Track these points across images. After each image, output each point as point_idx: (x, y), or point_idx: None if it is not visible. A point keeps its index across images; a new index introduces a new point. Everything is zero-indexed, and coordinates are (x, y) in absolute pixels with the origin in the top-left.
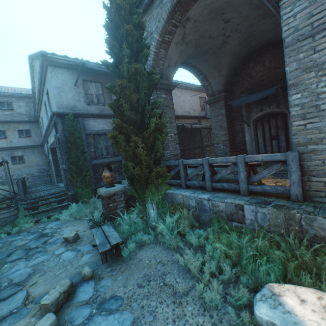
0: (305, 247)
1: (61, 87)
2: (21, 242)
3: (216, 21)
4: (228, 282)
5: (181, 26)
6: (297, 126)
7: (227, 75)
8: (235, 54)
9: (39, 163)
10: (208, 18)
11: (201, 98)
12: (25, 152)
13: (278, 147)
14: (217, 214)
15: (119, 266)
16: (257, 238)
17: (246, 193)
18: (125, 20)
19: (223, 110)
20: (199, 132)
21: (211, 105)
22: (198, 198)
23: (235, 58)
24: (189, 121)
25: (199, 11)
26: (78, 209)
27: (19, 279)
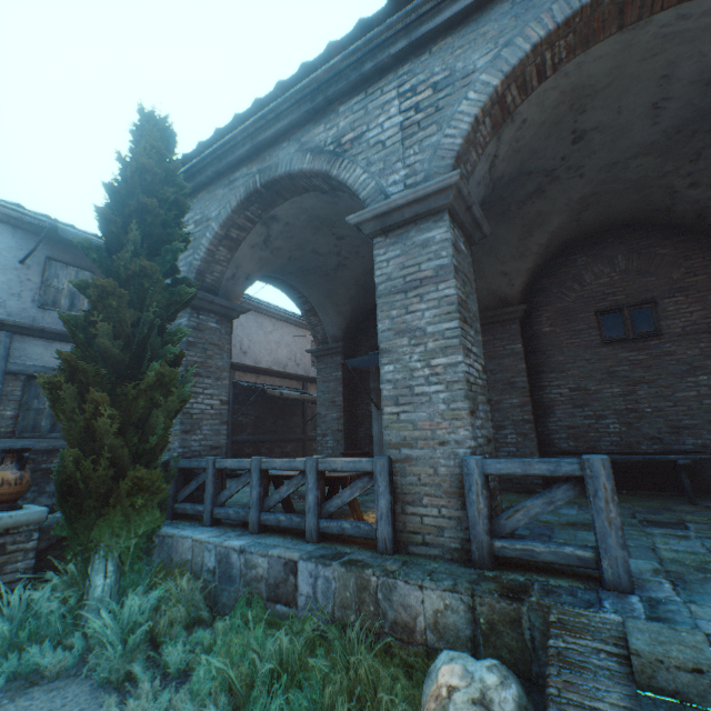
0: (379, 650)
1: None
2: None
3: (324, 232)
4: None
5: (263, 223)
6: (389, 413)
7: (350, 314)
8: (361, 286)
9: None
10: (309, 225)
11: None
12: None
13: None
14: (251, 586)
15: None
16: (299, 636)
17: (314, 537)
18: (153, 188)
19: (340, 373)
20: (302, 408)
21: (321, 359)
22: (224, 547)
23: (362, 291)
24: (284, 383)
25: (294, 213)
26: None
27: None
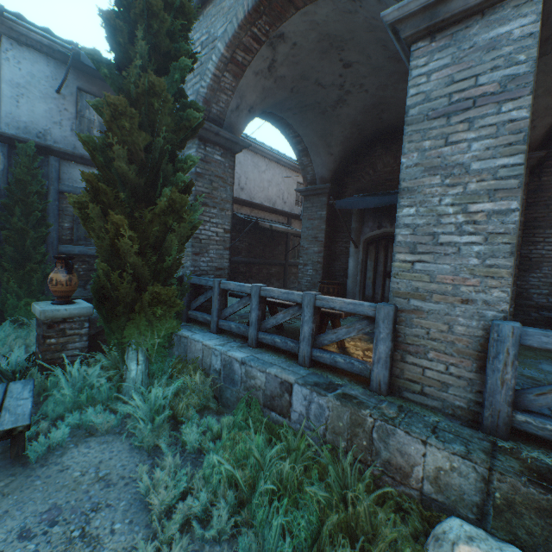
0: (370, 482)
1: (24, 87)
2: None
3: (331, 58)
4: (215, 541)
5: (269, 44)
6: (401, 261)
7: (340, 156)
8: (356, 126)
9: None
10: (316, 48)
11: (301, 185)
12: None
13: None
14: (250, 393)
15: (9, 478)
16: (295, 453)
17: (306, 362)
18: None
19: (324, 212)
20: (285, 240)
21: (308, 198)
22: (227, 356)
23: (355, 132)
24: (272, 217)
25: (303, 30)
26: None
27: None
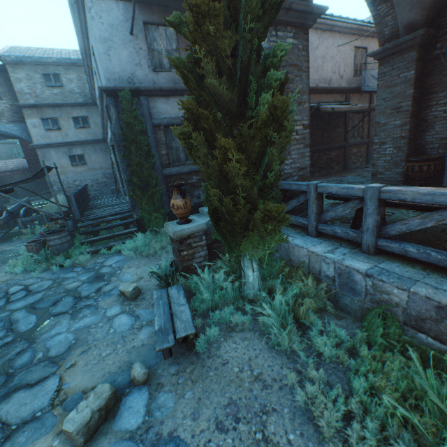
0: None
1: (109, 40)
2: (72, 284)
3: None
4: None
5: None
6: None
7: None
8: None
9: (104, 166)
10: None
11: (359, 50)
12: (85, 150)
13: None
14: (383, 308)
15: (191, 366)
16: None
17: None
18: None
19: (411, 72)
20: (343, 120)
21: (384, 61)
22: (343, 266)
23: None
24: (328, 98)
25: None
26: (146, 241)
27: (57, 351)
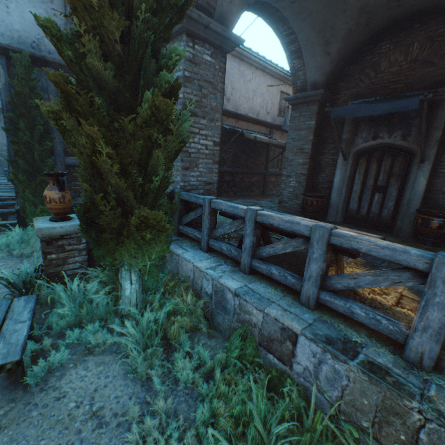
0: None
1: None
2: None
3: None
4: None
5: None
6: None
7: (338, 55)
8: (365, 14)
9: (1, 141)
10: None
11: (284, 95)
12: None
13: (380, 207)
14: (244, 328)
15: (9, 405)
16: (307, 434)
17: (311, 304)
18: None
19: (313, 122)
20: (266, 150)
21: (296, 107)
22: (219, 283)
23: (362, 22)
24: (255, 128)
25: None
26: (24, 237)
27: None
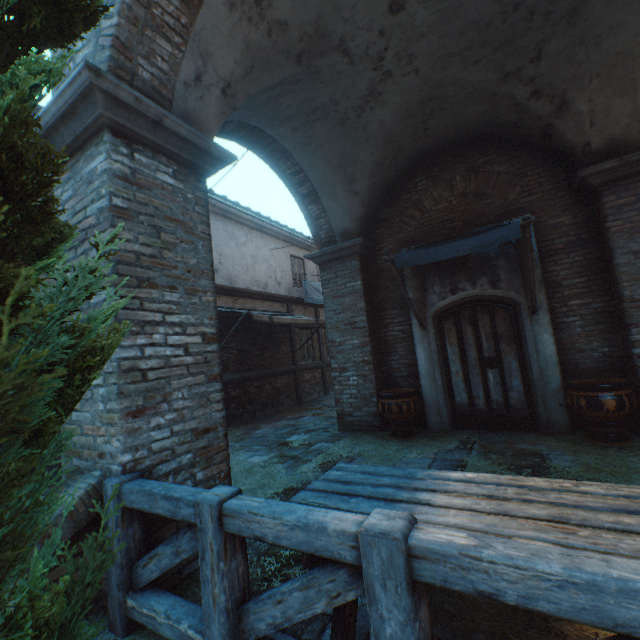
0: None
1: None
2: None
3: None
4: None
5: None
6: None
7: (368, 195)
8: (391, 144)
9: None
10: None
11: (296, 259)
12: None
13: (504, 390)
14: None
15: None
16: None
17: None
18: None
19: (358, 282)
20: (288, 335)
21: (326, 266)
22: None
23: (389, 155)
24: (266, 306)
25: None
26: None
27: None
